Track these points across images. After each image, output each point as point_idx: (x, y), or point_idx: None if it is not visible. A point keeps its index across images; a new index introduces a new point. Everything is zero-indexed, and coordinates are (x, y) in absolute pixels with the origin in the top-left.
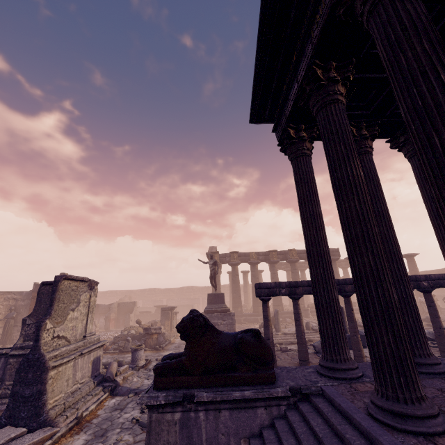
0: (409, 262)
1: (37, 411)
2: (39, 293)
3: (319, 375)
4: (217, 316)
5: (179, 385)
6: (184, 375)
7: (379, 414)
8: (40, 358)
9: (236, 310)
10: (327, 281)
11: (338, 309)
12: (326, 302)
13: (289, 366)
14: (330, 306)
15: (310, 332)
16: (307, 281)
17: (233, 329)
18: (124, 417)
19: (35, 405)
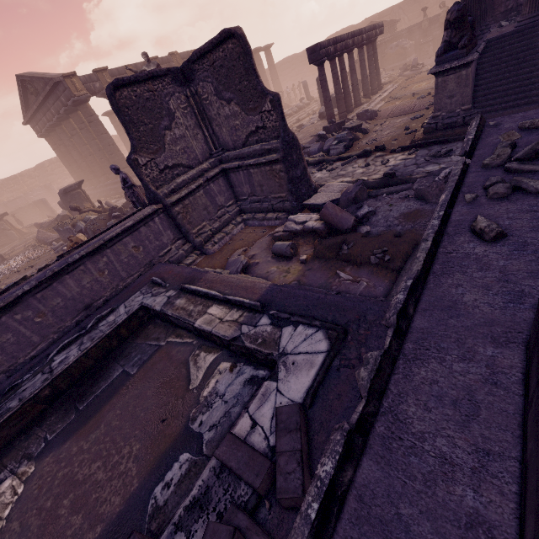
0: (268, 56)
1: (308, 184)
2: (119, 107)
3: None
4: None
5: (469, 51)
6: (469, 45)
7: (535, 19)
8: (294, 137)
9: None
10: None
11: None
12: None
13: None
14: None
15: None
16: (340, 36)
17: None
18: (322, 176)
19: (306, 180)
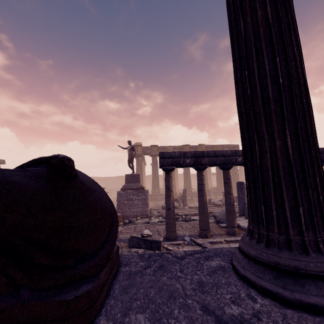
0: None
1: None
2: None
3: (243, 286)
4: (132, 192)
5: None
6: None
7: None
8: None
9: (154, 191)
10: (284, 33)
11: (310, 108)
12: (278, 86)
13: (189, 234)
14: (290, 96)
15: (211, 206)
16: (214, 151)
17: (146, 204)
18: None
19: None
